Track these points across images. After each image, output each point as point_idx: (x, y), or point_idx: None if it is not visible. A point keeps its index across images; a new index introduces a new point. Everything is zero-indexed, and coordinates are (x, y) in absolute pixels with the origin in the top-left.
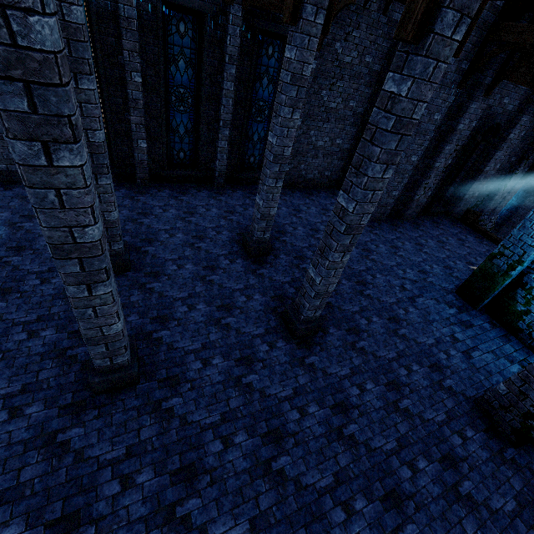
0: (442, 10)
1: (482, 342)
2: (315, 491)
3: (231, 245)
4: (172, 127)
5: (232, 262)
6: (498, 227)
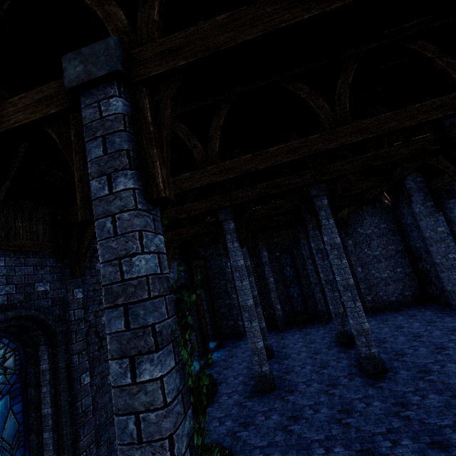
0: (321, 221)
1: None
2: (370, 432)
3: (330, 343)
4: (290, 295)
5: (329, 349)
6: None
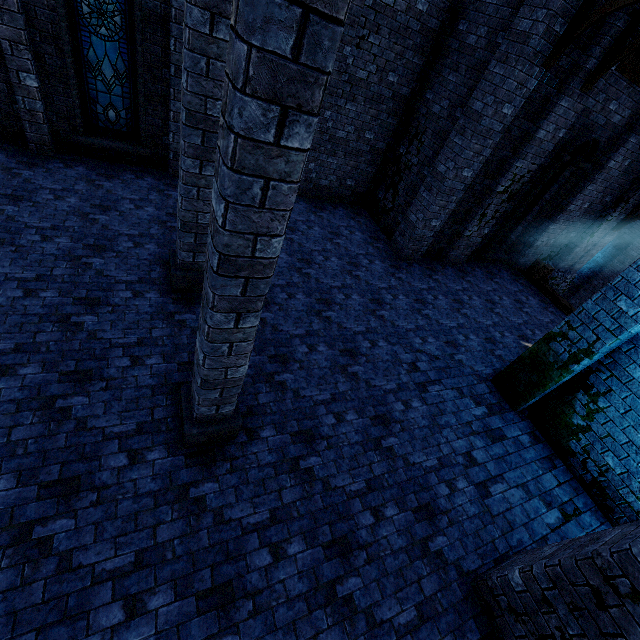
0: None
1: (512, 467)
2: None
3: (150, 268)
4: (89, 62)
5: (137, 296)
6: (575, 289)
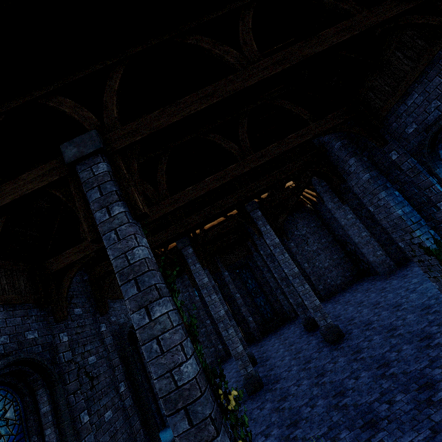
0: (260, 229)
1: None
2: (340, 380)
3: (300, 333)
4: (258, 305)
5: (301, 338)
6: None
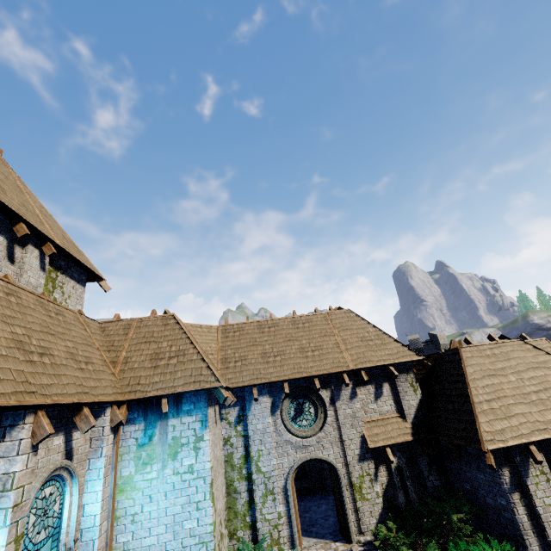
0: None
1: None
2: None
3: None
4: None
5: None
6: None
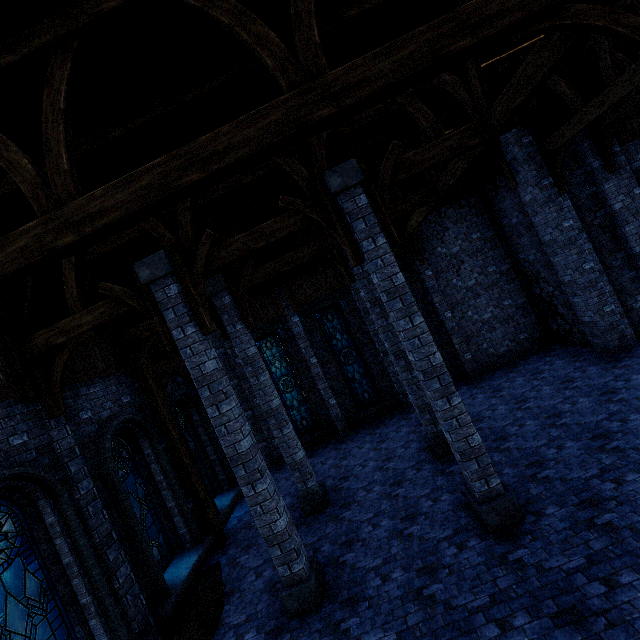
0: (360, 245)
1: None
2: None
3: (418, 455)
4: (349, 378)
5: (418, 470)
6: None
